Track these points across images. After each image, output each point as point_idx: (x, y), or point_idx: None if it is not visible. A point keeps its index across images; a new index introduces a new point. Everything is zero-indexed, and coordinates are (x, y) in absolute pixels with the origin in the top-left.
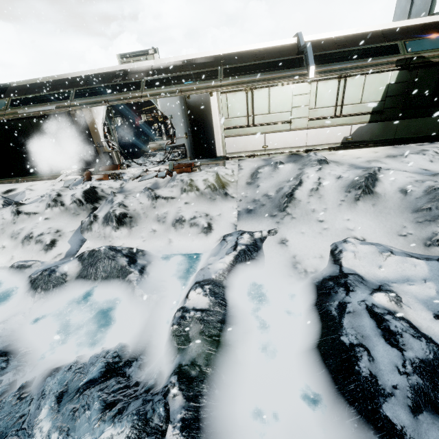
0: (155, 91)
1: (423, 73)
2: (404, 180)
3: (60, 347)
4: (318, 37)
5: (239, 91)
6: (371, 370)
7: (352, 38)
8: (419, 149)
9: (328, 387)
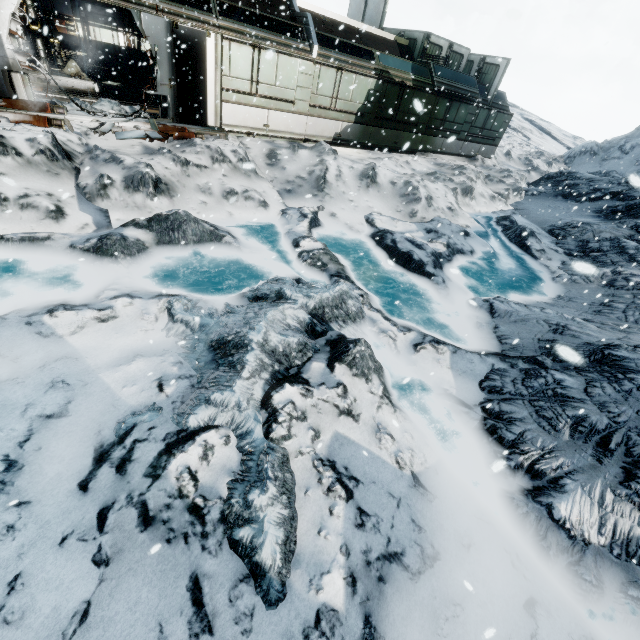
0: None
1: (390, 89)
2: (391, 176)
3: (209, 293)
4: (306, 6)
5: (245, 44)
6: (419, 257)
7: (337, 25)
8: (385, 156)
9: (402, 272)
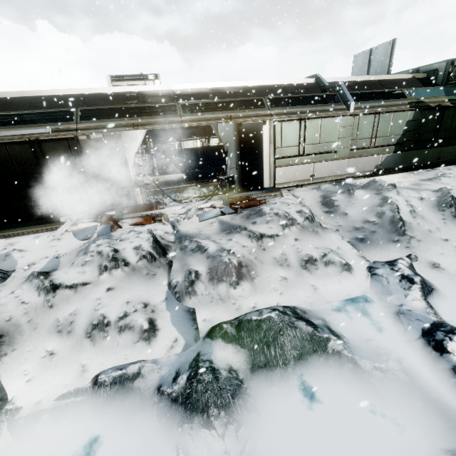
0: (197, 116)
1: (429, 114)
2: None
3: None
4: (331, 80)
5: (293, 121)
6: None
7: (359, 83)
8: (433, 173)
9: None
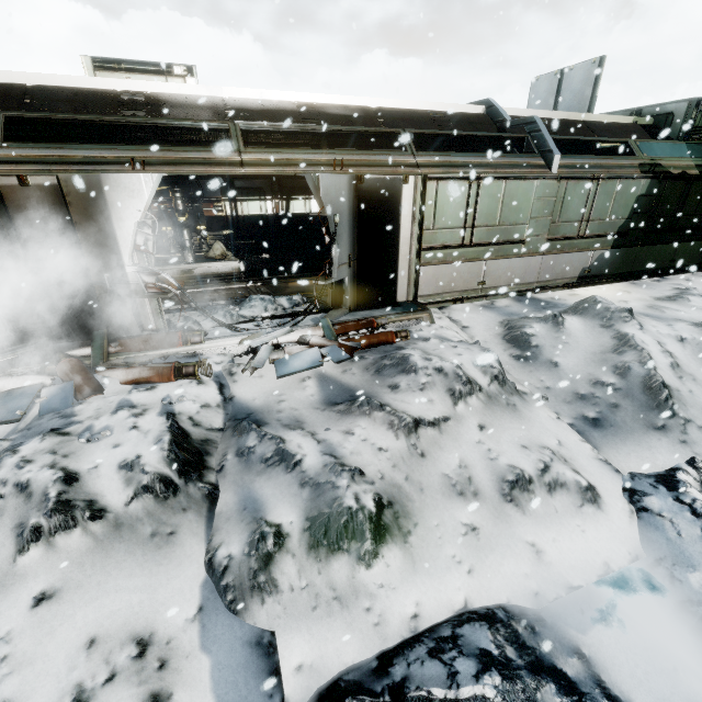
0: (275, 156)
1: (670, 187)
2: None
3: None
4: (511, 112)
5: (458, 180)
6: None
7: (557, 123)
8: (667, 286)
9: None
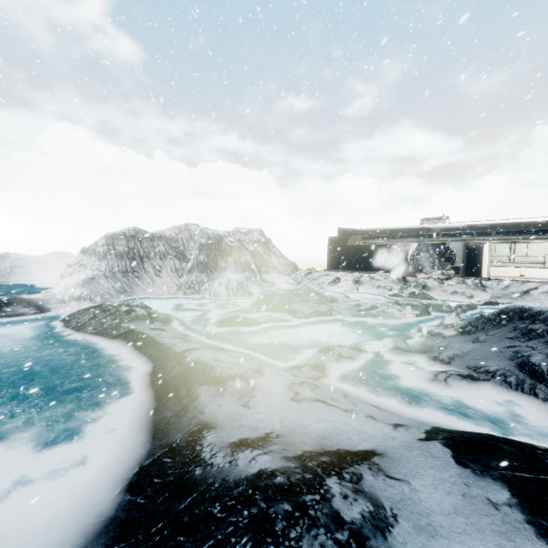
0: (447, 239)
1: None
2: None
3: None
4: None
5: (504, 243)
6: None
7: None
8: None
9: None
